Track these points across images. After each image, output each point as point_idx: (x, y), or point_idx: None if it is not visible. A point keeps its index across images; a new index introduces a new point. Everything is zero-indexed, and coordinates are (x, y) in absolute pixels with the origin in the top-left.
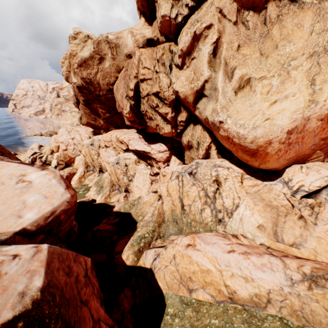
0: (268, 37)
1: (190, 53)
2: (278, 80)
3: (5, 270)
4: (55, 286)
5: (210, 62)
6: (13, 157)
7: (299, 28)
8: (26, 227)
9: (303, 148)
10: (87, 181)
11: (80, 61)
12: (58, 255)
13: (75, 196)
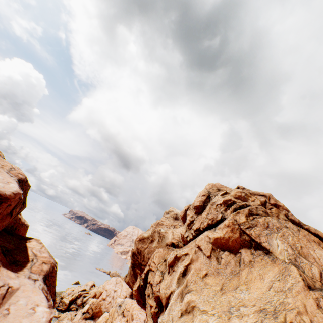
0: (237, 275)
1: (173, 266)
2: (215, 320)
3: None
4: None
5: (179, 278)
6: (53, 289)
7: (260, 278)
8: None
9: None
10: None
11: (141, 237)
12: None
13: None
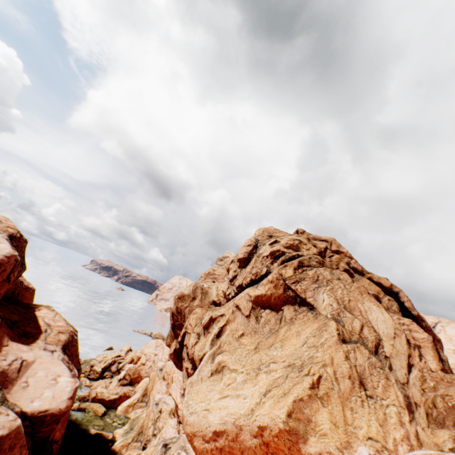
0: (276, 333)
1: (208, 328)
2: (243, 377)
3: (1, 417)
4: (2, 443)
5: (213, 340)
6: (76, 359)
7: (297, 335)
8: (28, 410)
9: None
10: (132, 414)
11: (181, 295)
12: (19, 431)
13: (69, 407)
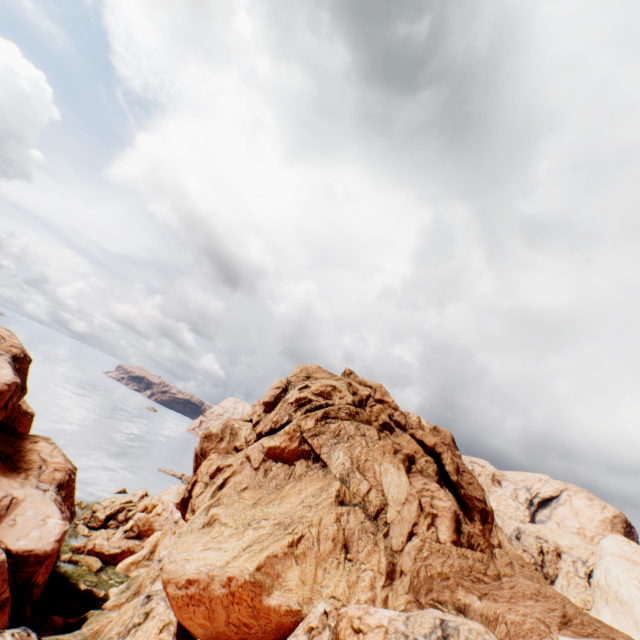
0: (281, 489)
1: (214, 477)
2: (231, 531)
3: None
4: None
5: (214, 492)
6: (71, 500)
7: (298, 493)
8: (14, 548)
9: (217, 618)
10: (135, 573)
11: (209, 433)
12: (3, 565)
13: (55, 549)
